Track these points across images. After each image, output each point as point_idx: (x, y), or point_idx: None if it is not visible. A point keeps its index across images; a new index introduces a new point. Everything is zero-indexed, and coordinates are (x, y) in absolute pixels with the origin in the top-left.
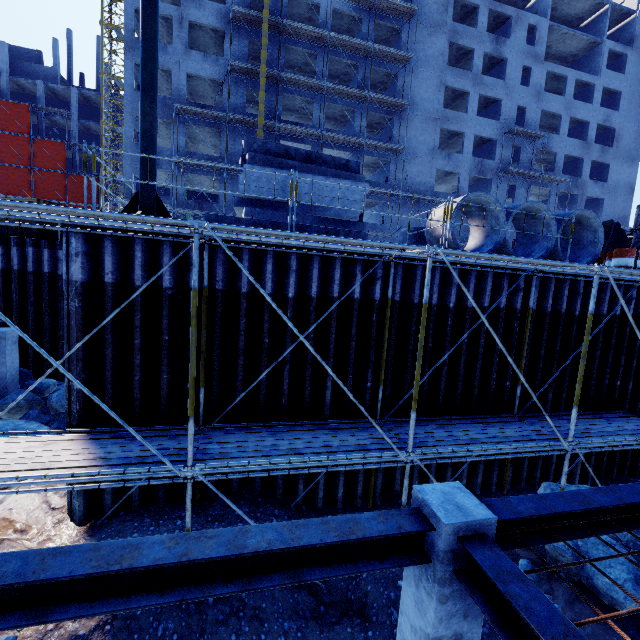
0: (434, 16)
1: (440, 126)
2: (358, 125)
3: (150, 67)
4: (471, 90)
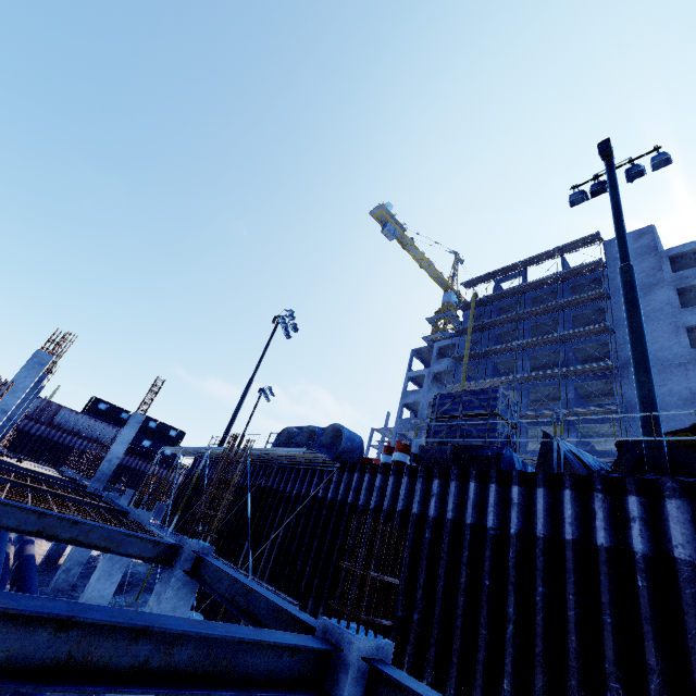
0: (644, 281)
1: (694, 368)
2: (565, 398)
3: (234, 413)
4: None
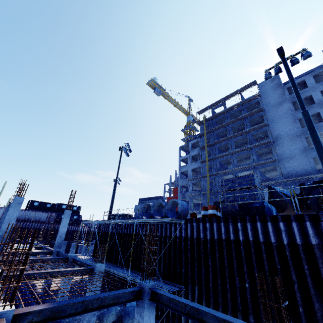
0: (278, 100)
1: (304, 136)
2: (252, 158)
3: (112, 198)
4: (320, 110)
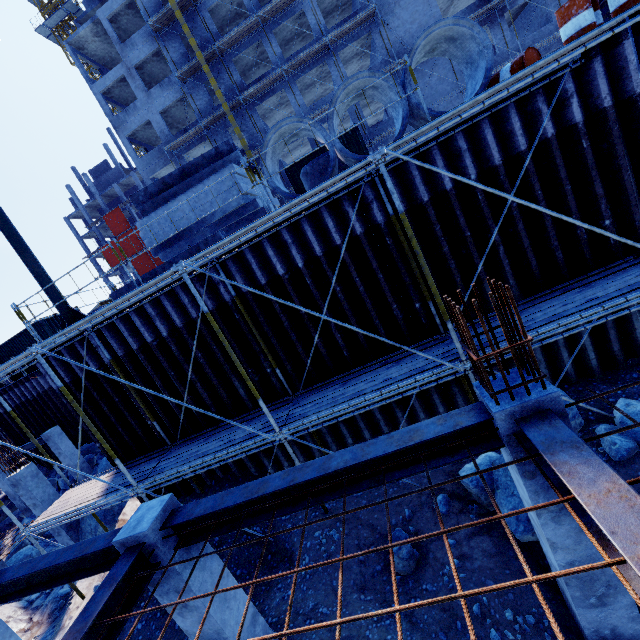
0: None
1: None
2: (315, 25)
3: (6, 232)
4: None
